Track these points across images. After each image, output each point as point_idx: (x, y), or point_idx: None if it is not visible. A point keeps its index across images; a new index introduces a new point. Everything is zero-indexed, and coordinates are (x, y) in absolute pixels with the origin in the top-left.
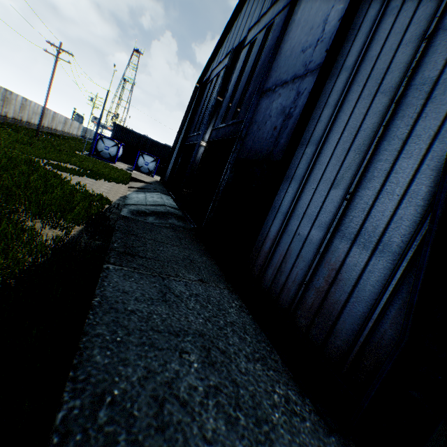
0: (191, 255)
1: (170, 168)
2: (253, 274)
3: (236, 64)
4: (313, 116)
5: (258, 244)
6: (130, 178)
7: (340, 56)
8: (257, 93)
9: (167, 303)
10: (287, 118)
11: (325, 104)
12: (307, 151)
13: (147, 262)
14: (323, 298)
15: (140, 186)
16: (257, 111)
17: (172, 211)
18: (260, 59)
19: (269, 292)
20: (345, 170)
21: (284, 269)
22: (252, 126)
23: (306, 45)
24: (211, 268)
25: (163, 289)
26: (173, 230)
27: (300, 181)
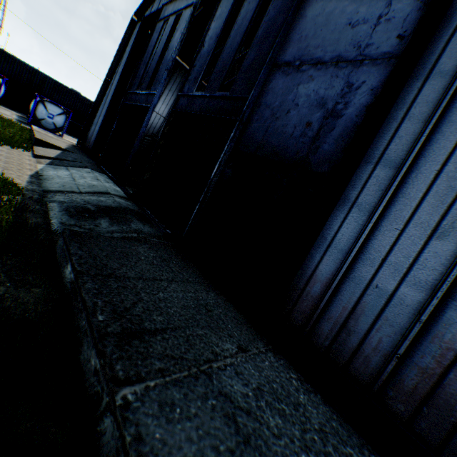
0: (197, 294)
1: (94, 130)
2: (293, 322)
3: (216, 8)
4: (384, 126)
5: (296, 282)
6: (35, 140)
7: (427, 51)
8: (268, 64)
9: (252, 445)
10: (331, 115)
11: (406, 114)
12: (378, 173)
13: (167, 344)
14: (434, 384)
15: (54, 154)
16: (268, 90)
17: (125, 204)
18: (266, 14)
19: (330, 355)
20: (456, 217)
21: (354, 329)
22: (261, 109)
23: (356, 16)
24: (230, 312)
25: (225, 407)
26: (149, 246)
27: (370, 213)
